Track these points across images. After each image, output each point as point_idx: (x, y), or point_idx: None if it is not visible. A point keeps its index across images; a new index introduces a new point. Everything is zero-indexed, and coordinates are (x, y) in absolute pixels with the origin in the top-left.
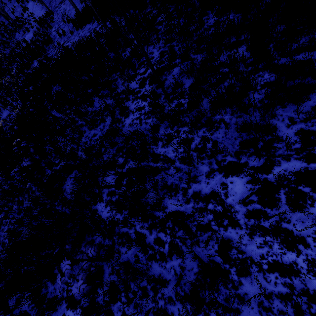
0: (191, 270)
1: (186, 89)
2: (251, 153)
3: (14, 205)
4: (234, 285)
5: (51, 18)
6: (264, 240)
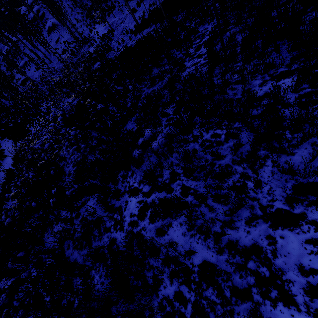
0: (247, 143)
1: (239, 41)
2: (301, 61)
3: (82, 145)
4: (288, 140)
5: (112, 33)
6: (315, 107)
